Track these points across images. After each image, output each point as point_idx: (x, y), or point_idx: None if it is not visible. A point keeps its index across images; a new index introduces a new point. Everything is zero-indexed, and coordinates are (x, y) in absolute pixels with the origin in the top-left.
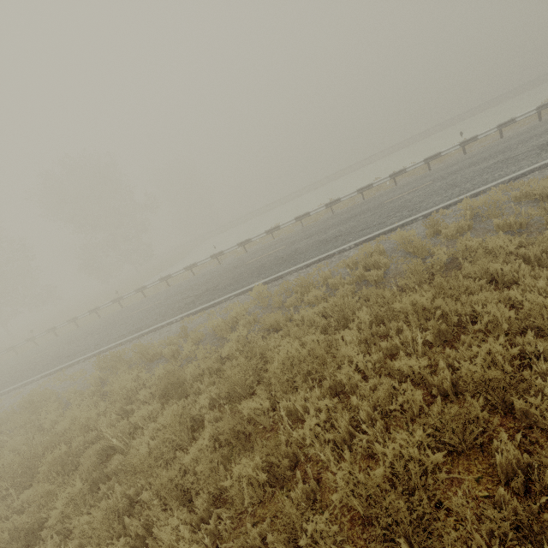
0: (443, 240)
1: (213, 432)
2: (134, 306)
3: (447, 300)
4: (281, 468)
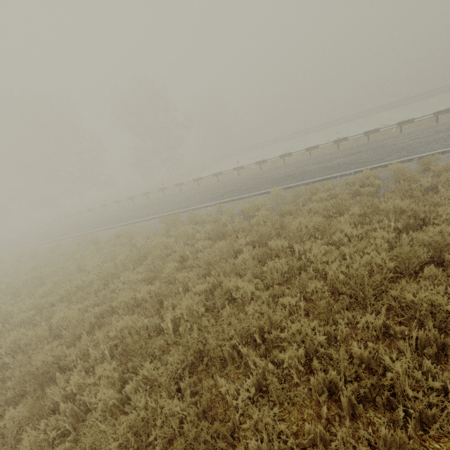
0: (430, 175)
1: (250, 254)
2: (175, 195)
3: (420, 204)
4: (294, 270)
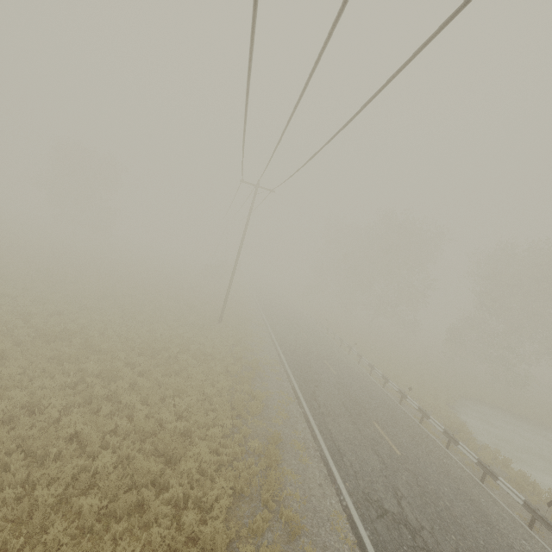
0: None
1: None
2: (396, 418)
3: None
4: None
